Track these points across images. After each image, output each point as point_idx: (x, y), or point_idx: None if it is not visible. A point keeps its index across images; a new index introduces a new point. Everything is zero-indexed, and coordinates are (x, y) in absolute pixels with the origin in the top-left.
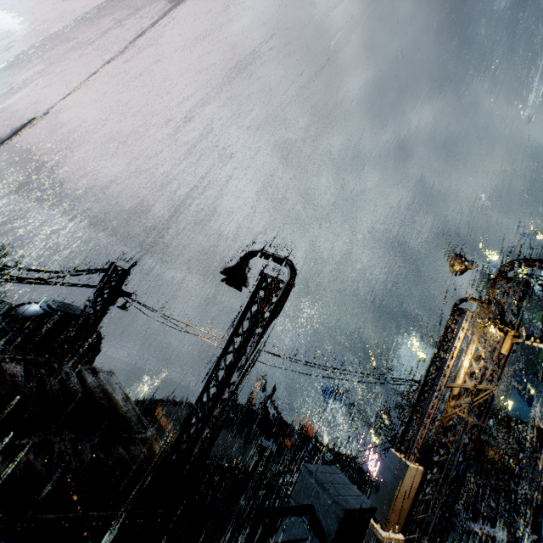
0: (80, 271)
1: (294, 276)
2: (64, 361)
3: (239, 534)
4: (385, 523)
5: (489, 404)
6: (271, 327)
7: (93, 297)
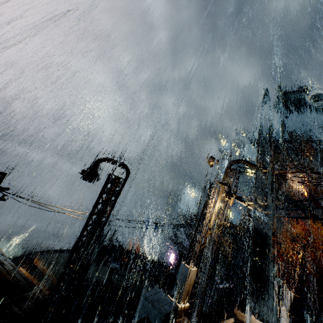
0: None
1: (129, 174)
2: None
3: (99, 321)
4: (181, 300)
5: (225, 230)
6: (116, 207)
7: None
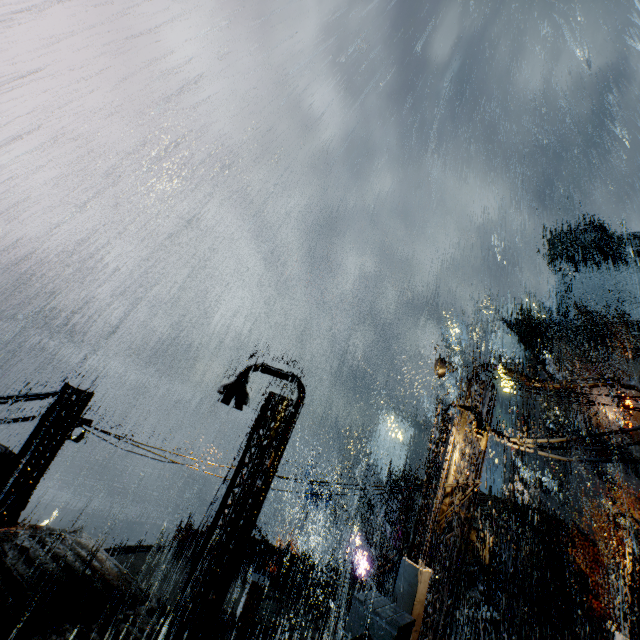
0: (17, 398)
1: (304, 394)
2: (10, 530)
3: None
4: None
5: (475, 496)
6: (283, 451)
7: (41, 432)
